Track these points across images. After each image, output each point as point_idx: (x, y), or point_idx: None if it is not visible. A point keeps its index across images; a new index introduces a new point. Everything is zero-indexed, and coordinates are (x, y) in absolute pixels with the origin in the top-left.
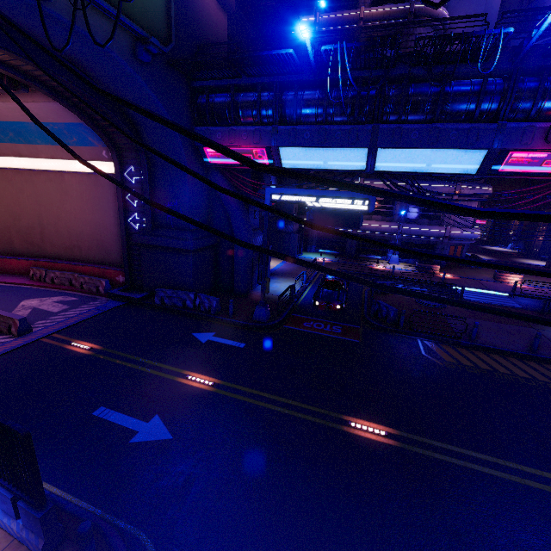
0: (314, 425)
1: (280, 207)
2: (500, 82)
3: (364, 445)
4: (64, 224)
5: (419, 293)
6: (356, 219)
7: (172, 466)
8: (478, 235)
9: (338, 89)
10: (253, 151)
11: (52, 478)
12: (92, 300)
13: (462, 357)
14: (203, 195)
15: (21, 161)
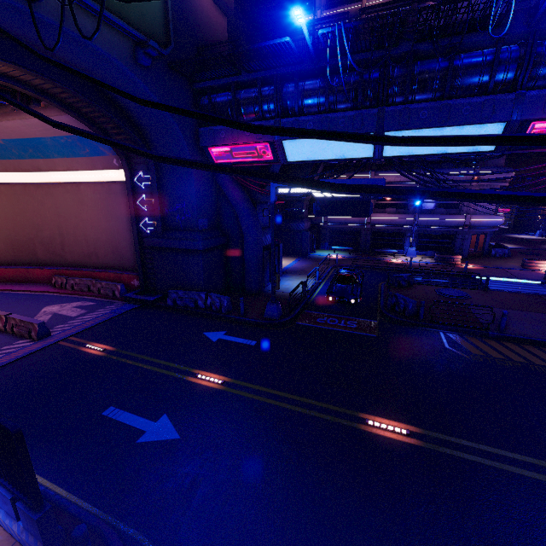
0: (328, 424)
1: (290, 205)
2: (516, 48)
3: (383, 445)
4: (81, 233)
5: (396, 187)
6: (365, 206)
7: (178, 467)
8: (501, 222)
9: (340, 75)
10: (257, 147)
11: (58, 478)
12: (108, 304)
13: (491, 349)
14: (211, 196)
15: (41, 175)
